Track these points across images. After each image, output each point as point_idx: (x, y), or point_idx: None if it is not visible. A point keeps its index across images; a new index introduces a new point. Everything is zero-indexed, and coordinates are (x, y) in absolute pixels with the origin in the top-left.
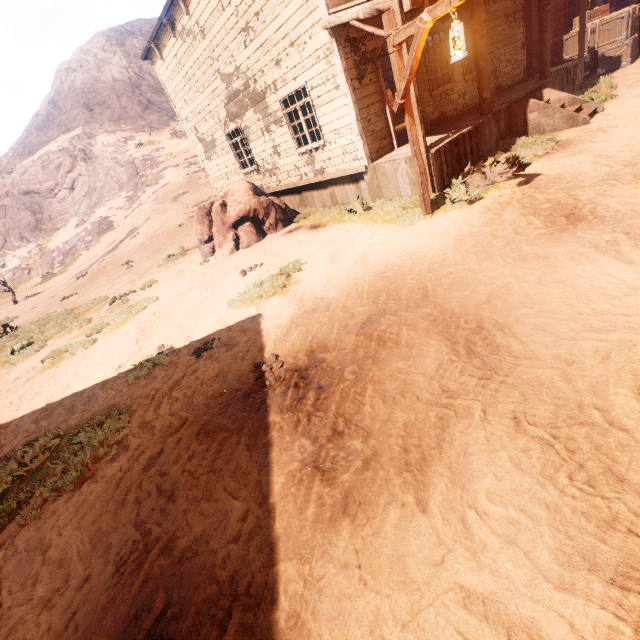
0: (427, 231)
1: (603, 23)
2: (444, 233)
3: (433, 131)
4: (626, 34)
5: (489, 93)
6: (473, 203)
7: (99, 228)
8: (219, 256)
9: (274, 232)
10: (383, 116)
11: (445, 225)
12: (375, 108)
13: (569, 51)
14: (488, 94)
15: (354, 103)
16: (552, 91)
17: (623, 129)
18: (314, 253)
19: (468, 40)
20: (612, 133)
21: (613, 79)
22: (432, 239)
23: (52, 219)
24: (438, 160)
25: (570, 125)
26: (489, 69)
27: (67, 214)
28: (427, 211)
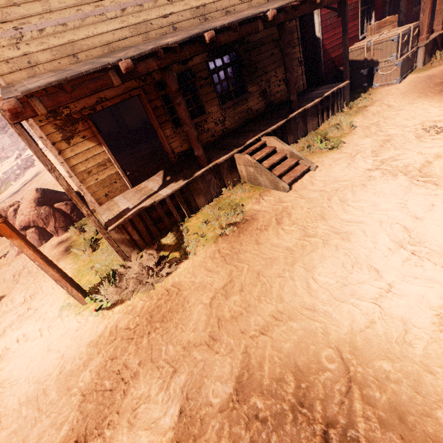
0: (51, 345)
1: (377, 42)
2: (44, 367)
3: (171, 169)
4: (396, 55)
5: (201, 151)
6: (111, 309)
7: (25, 164)
8: (10, 255)
9: (57, 236)
10: (109, 164)
11: (63, 345)
12: (96, 159)
13: (351, 63)
14: (200, 152)
15: (62, 162)
16: (276, 141)
17: (288, 228)
18: (9, 312)
19: (225, 71)
20: (278, 230)
21: (371, 105)
22: (30, 373)
23: (4, 149)
24: (123, 232)
25: (276, 187)
26: (194, 132)
27: (14, 146)
28: (83, 302)
